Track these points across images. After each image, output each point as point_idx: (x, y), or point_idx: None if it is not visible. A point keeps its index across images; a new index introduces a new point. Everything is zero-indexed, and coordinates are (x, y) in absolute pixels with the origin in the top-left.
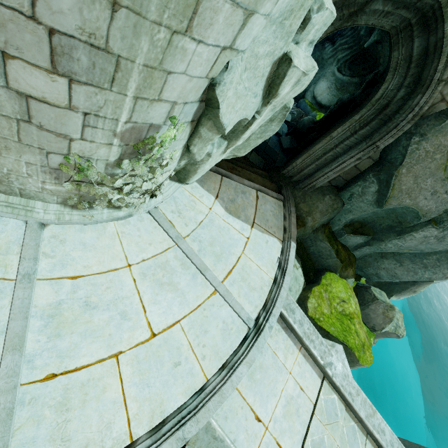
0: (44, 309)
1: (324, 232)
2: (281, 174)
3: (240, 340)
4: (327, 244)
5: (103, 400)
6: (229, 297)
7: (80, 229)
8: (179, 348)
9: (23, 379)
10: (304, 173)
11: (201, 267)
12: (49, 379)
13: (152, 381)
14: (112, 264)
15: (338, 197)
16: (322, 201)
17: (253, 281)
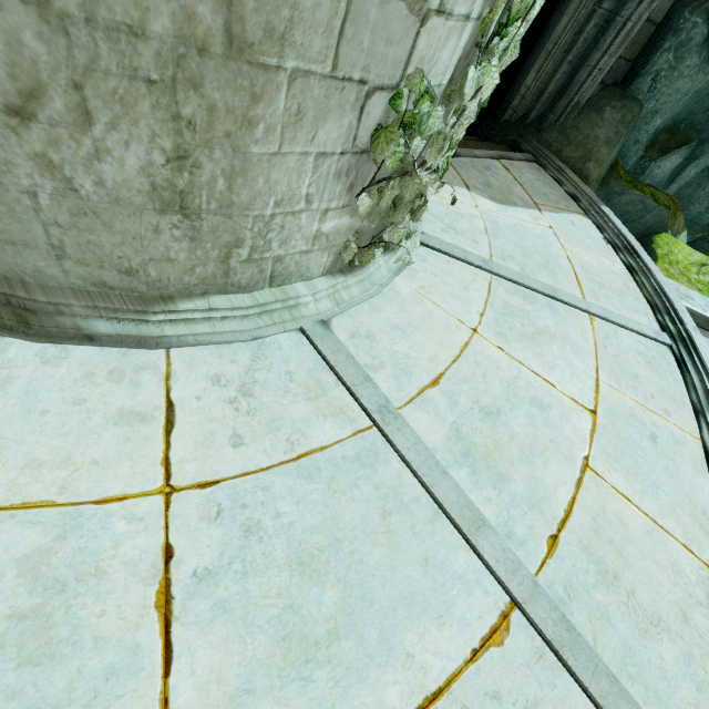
0: (448, 449)
1: (619, 176)
2: (503, 123)
3: (675, 368)
4: (633, 194)
5: (634, 537)
6: (613, 316)
7: (371, 308)
8: (634, 416)
9: (527, 567)
10: (548, 95)
11: (549, 291)
12: (553, 547)
13: (654, 478)
14: (455, 340)
15: (627, 99)
16: (601, 124)
17: (610, 282)
